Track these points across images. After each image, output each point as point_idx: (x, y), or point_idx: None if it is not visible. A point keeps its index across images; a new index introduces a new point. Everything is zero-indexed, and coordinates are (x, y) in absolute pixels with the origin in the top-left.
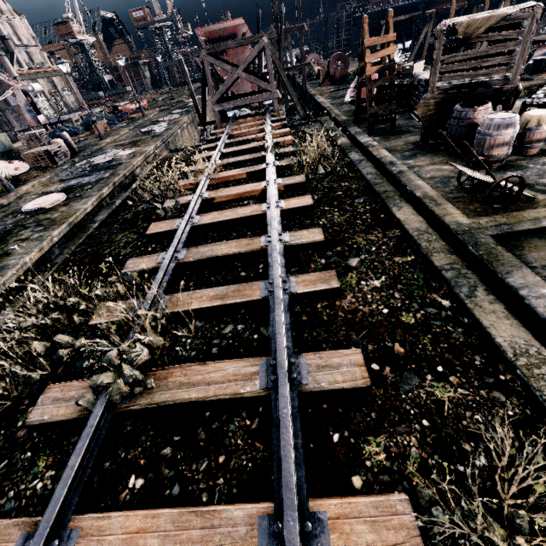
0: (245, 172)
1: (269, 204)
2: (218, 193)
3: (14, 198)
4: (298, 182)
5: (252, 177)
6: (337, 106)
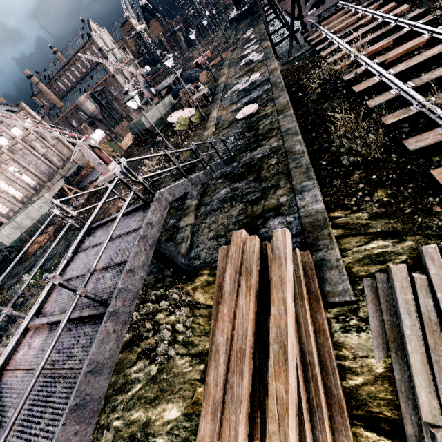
0: (392, 40)
1: None
2: (386, 56)
3: (215, 120)
4: None
5: (400, 41)
6: None
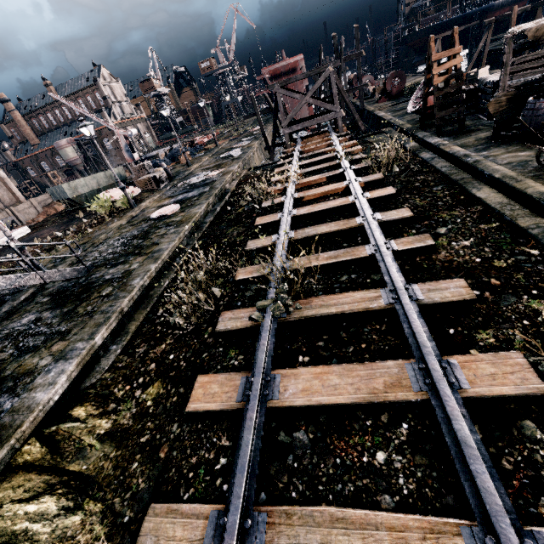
0: (325, 177)
1: (355, 196)
2: (306, 193)
3: (139, 211)
4: (377, 178)
5: (332, 180)
6: (399, 117)
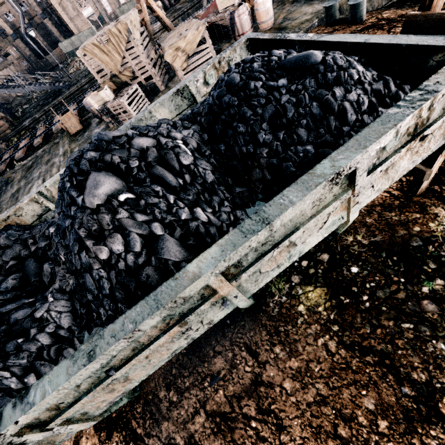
0: None
1: None
2: None
3: None
4: None
5: None
6: None
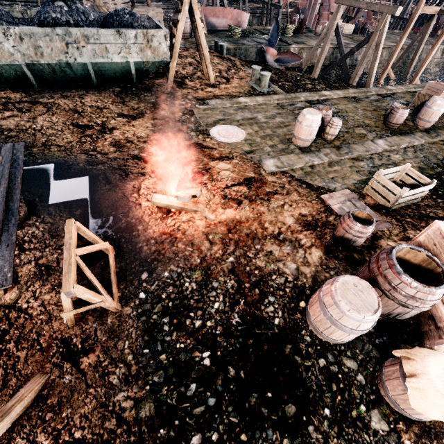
0: None
1: None
2: None
3: None
4: None
5: None
6: None
